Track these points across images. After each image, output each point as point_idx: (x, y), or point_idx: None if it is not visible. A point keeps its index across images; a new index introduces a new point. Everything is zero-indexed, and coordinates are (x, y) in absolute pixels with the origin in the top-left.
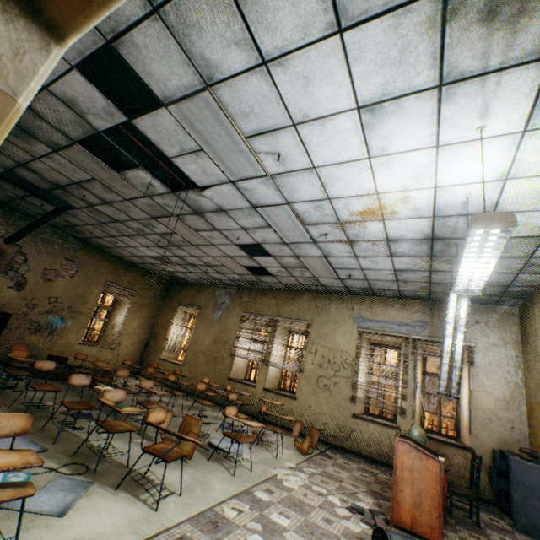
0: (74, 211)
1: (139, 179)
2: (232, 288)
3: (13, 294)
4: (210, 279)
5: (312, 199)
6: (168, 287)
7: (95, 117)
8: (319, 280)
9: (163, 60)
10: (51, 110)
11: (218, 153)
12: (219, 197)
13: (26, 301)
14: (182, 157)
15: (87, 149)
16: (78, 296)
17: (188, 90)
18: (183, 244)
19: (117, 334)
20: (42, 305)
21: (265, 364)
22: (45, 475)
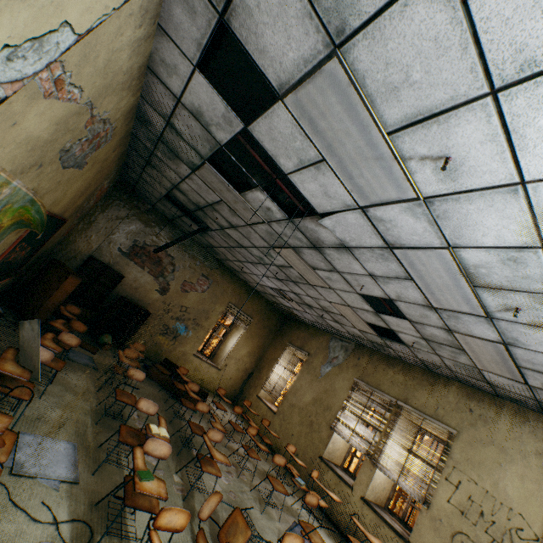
0: (211, 232)
1: (258, 201)
2: (349, 343)
3: (157, 297)
4: (326, 326)
5: (501, 244)
6: (284, 321)
7: (217, 128)
8: (482, 373)
9: (277, 20)
10: (185, 127)
11: (344, 163)
12: (342, 229)
13: (164, 305)
14: (300, 172)
15: (222, 172)
16: (203, 310)
17: (308, 64)
18: (299, 281)
19: (226, 356)
20: (175, 311)
21: (371, 463)
22: (41, 528)
